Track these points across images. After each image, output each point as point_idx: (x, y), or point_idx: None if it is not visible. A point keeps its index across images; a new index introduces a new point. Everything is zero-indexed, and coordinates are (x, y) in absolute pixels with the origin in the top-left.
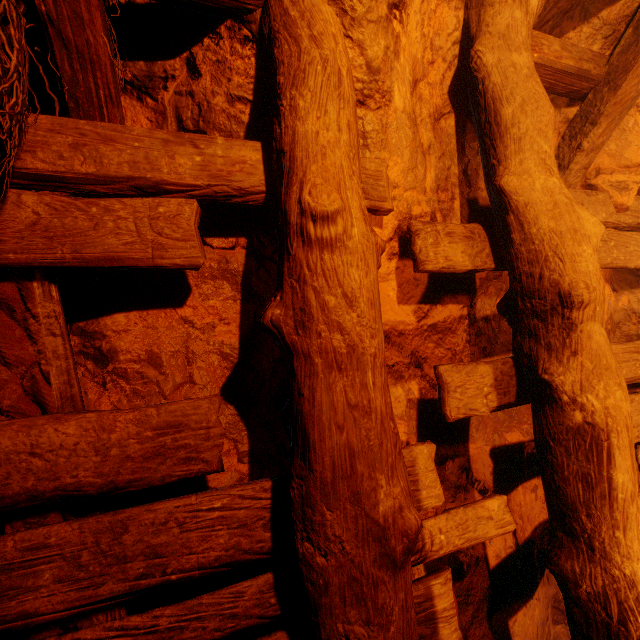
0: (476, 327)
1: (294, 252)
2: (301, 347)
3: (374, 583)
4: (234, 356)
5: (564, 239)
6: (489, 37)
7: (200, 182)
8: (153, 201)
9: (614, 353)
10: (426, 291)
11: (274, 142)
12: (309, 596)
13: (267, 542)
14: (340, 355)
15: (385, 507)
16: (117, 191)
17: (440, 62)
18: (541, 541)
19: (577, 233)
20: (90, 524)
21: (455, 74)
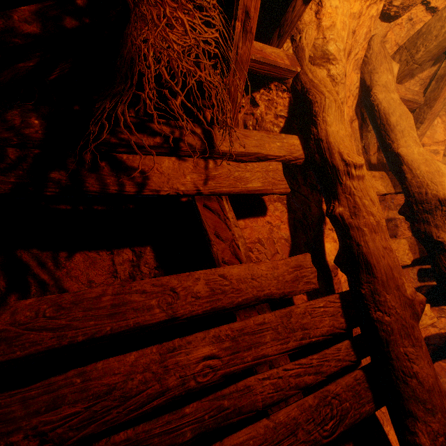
0: None
1: (344, 182)
2: (354, 224)
3: (412, 327)
4: (289, 240)
5: (434, 175)
6: (378, 87)
7: (281, 154)
8: (267, 163)
9: None
10: None
11: (312, 135)
12: (382, 338)
13: (344, 324)
14: (374, 226)
15: (409, 291)
16: (249, 159)
17: (351, 96)
18: None
19: (439, 172)
20: (277, 313)
21: (357, 101)
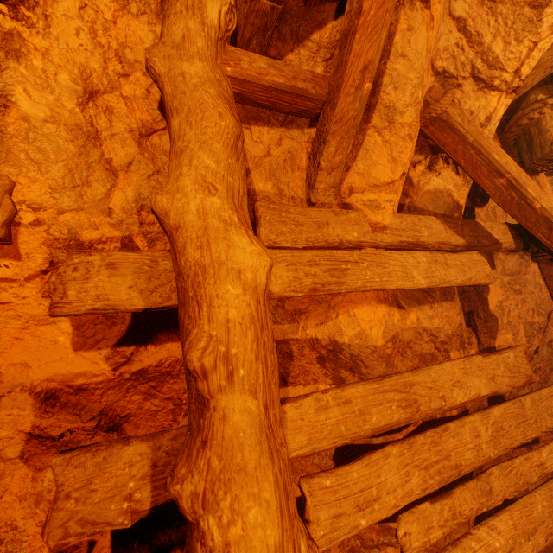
0: None
1: None
2: None
3: None
4: None
5: (207, 275)
6: (162, 46)
7: None
8: None
9: (361, 396)
10: (130, 329)
11: None
12: None
13: None
14: None
15: None
16: None
17: (140, 76)
18: None
19: (223, 267)
20: None
21: None
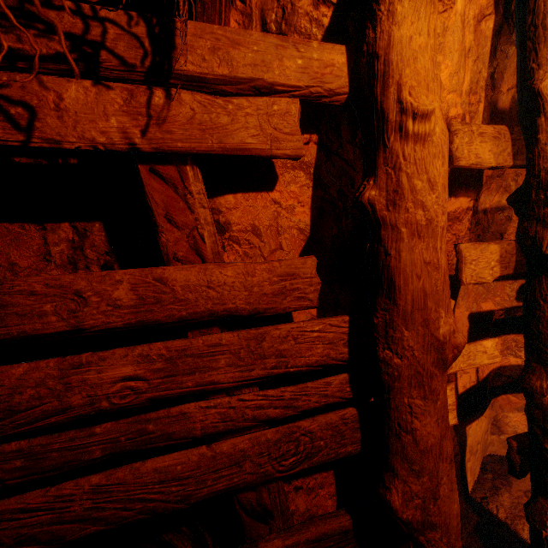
0: (476, 218)
1: (391, 145)
2: (389, 220)
3: (431, 376)
4: (307, 231)
5: None
6: None
7: (301, 83)
8: (269, 100)
9: None
10: None
11: (365, 46)
12: (384, 383)
13: (345, 354)
14: (420, 226)
15: (444, 330)
16: (240, 91)
17: None
18: (492, 381)
19: None
20: (243, 334)
21: None
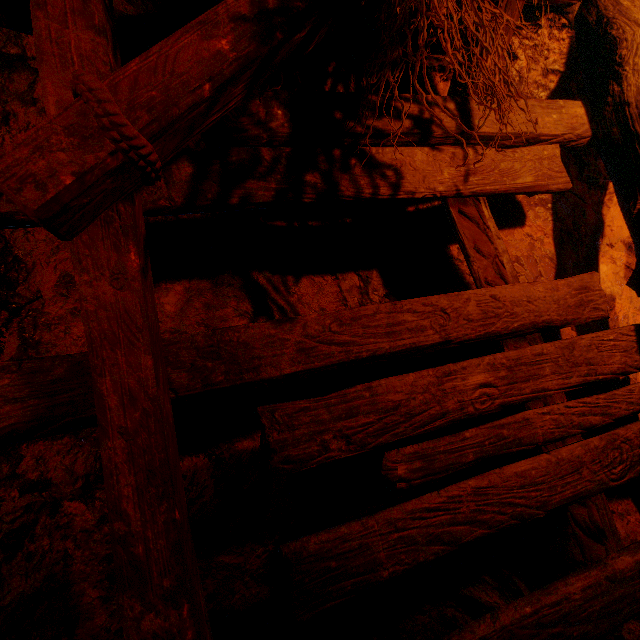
0: None
1: None
2: None
3: None
4: (554, 260)
5: None
6: None
7: (558, 133)
8: (540, 148)
9: None
10: None
11: (610, 98)
12: None
13: (639, 362)
14: None
15: None
16: (514, 144)
17: None
18: None
19: None
20: (557, 344)
21: None
